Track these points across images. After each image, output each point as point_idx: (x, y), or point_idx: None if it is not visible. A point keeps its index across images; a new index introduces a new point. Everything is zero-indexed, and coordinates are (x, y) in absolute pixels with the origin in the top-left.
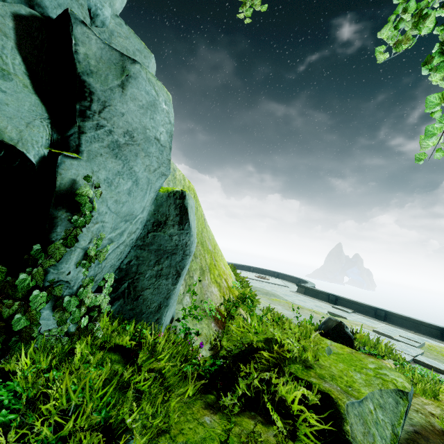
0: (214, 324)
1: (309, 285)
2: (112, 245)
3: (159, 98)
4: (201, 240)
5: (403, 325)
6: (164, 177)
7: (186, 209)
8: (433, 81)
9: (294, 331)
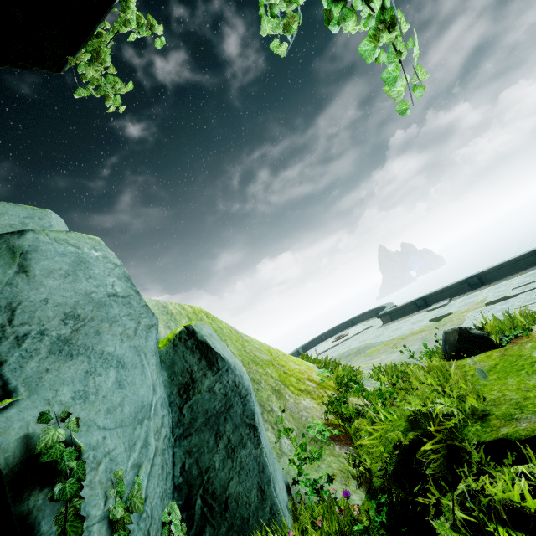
0: (337, 446)
1: (389, 308)
2: (143, 470)
3: (82, 250)
4: (250, 358)
5: (502, 276)
6: (152, 329)
7: (205, 344)
8: (350, 30)
9: (432, 388)
